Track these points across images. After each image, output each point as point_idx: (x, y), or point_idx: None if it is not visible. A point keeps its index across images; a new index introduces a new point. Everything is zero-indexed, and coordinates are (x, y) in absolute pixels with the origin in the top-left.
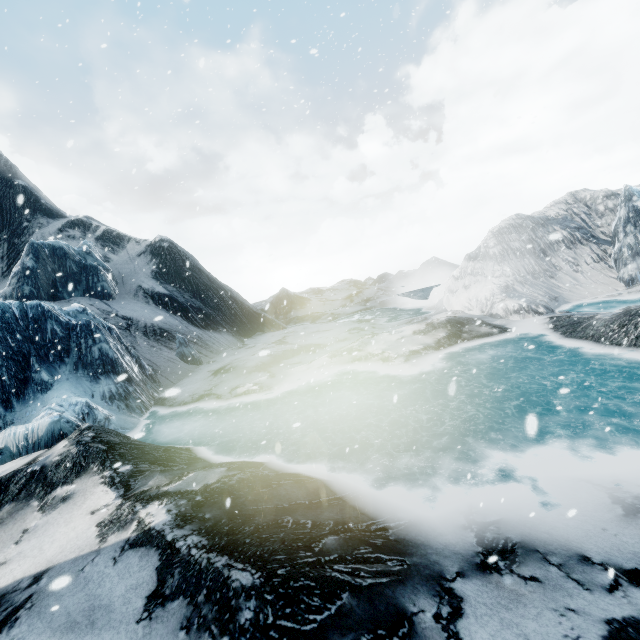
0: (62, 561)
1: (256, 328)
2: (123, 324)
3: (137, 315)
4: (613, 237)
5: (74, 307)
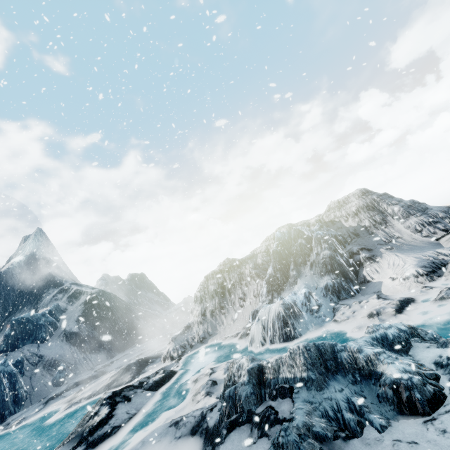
0: None
1: (134, 341)
2: (36, 361)
3: (48, 352)
4: None
5: (1, 361)
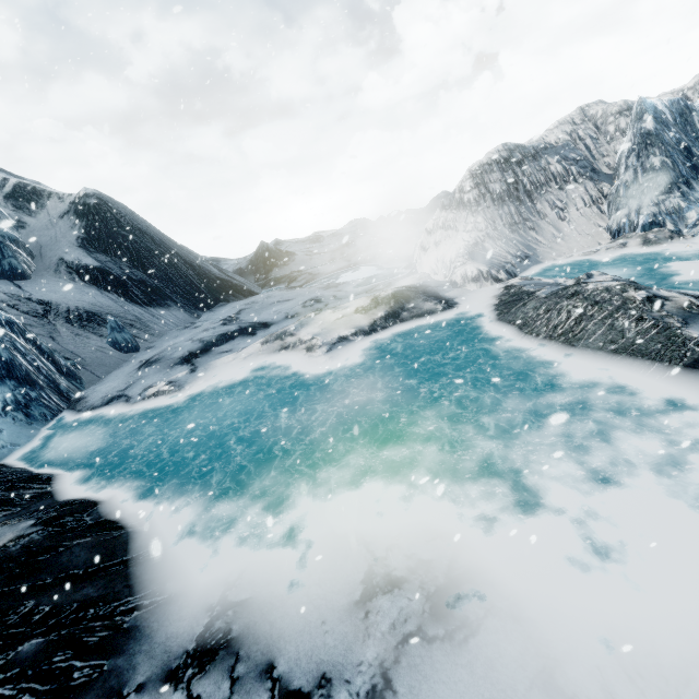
0: None
1: (219, 298)
2: (39, 310)
3: (57, 297)
4: (615, 171)
5: None
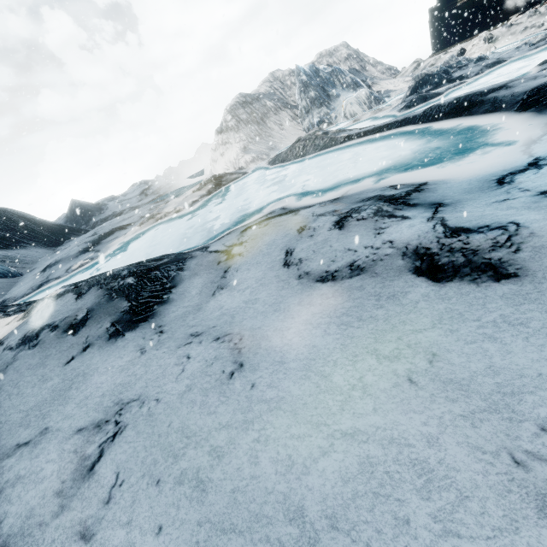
0: (8, 333)
1: (63, 237)
2: None
3: None
4: (298, 103)
5: None
